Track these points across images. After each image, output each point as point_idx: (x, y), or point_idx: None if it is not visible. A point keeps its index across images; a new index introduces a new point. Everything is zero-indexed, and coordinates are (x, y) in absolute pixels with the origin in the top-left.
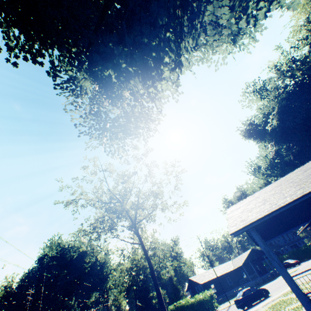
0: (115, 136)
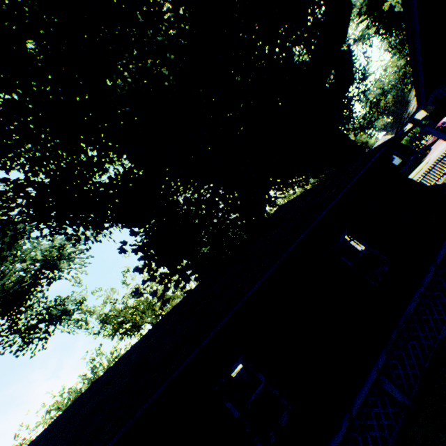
0: (60, 317)
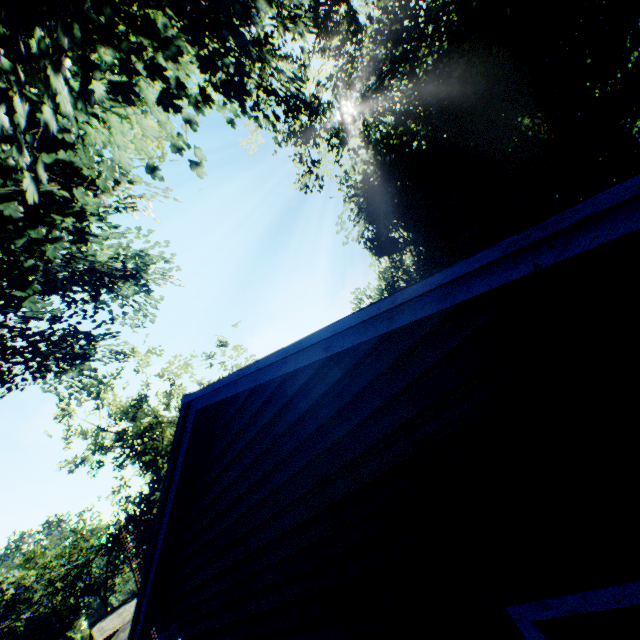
0: (69, 361)
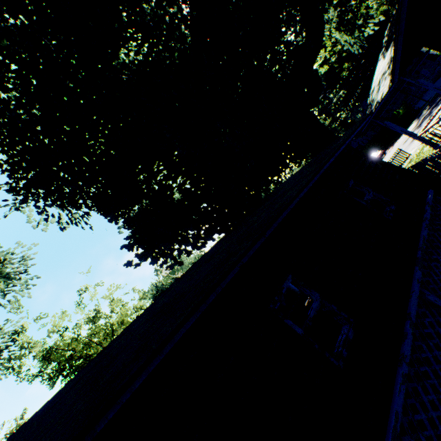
0: None
